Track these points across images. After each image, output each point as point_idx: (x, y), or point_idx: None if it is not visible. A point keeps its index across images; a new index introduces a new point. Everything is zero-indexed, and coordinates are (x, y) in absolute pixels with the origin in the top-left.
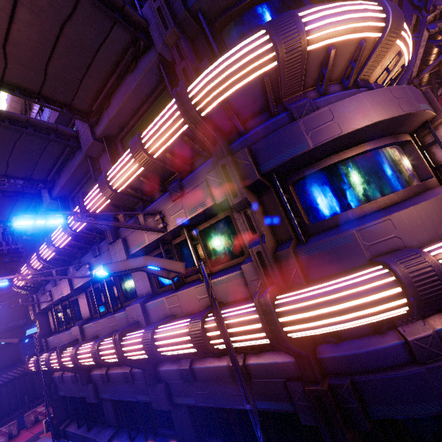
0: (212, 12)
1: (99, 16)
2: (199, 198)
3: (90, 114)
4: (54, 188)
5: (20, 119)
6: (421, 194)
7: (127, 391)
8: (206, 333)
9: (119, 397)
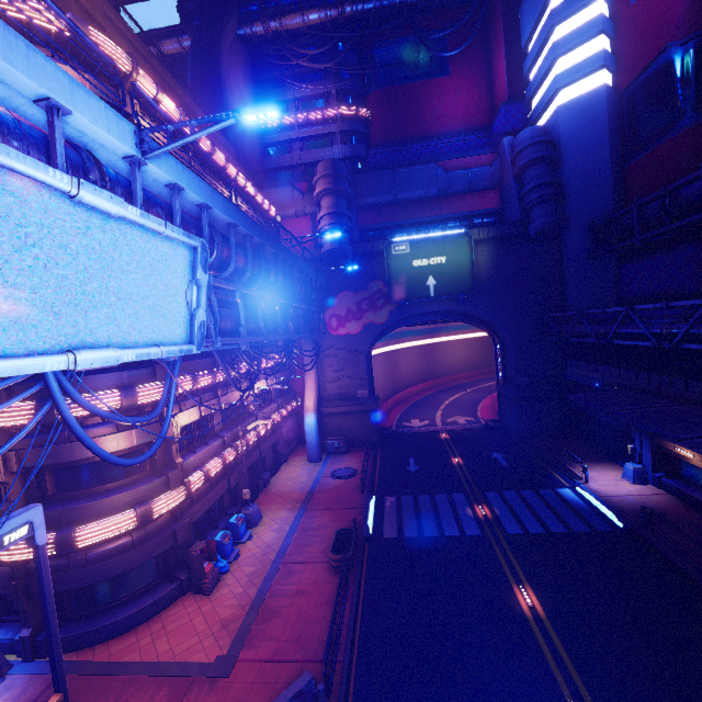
0: None
1: None
2: None
3: None
4: None
5: None
6: (121, 487)
7: None
8: None
9: None
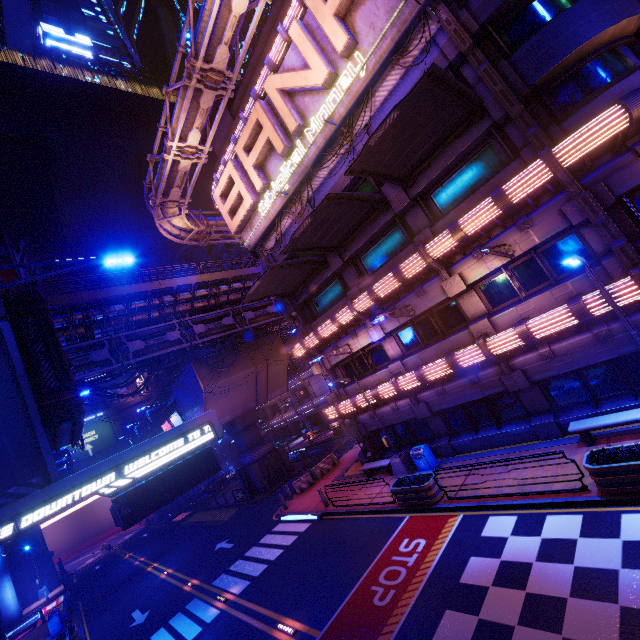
0: (545, 83)
1: (456, 109)
2: (550, 225)
3: (406, 180)
4: (345, 252)
5: (362, 196)
6: None
7: (472, 393)
8: (586, 306)
9: (461, 402)
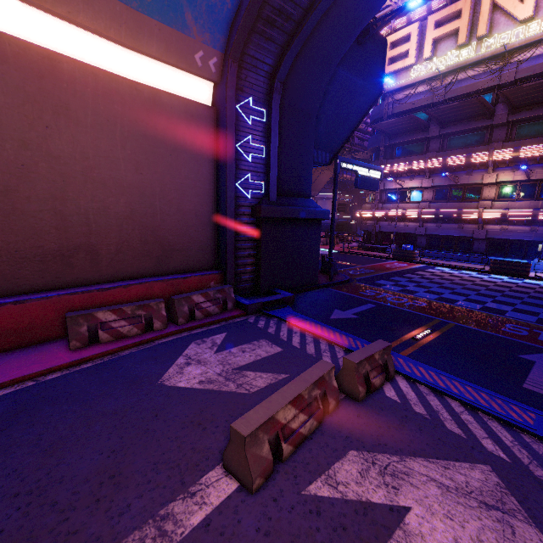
0: None
1: None
2: None
3: (514, 109)
4: (444, 129)
5: (487, 105)
6: None
7: (454, 232)
8: (539, 213)
9: (445, 234)
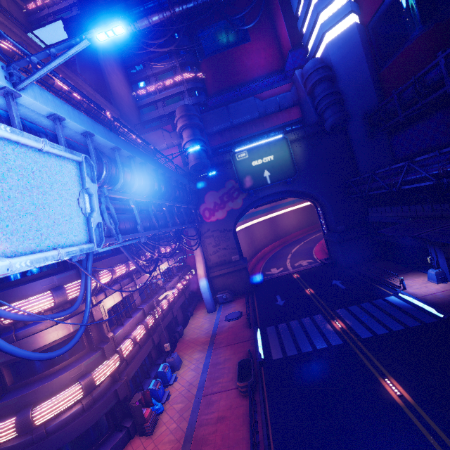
0: None
1: None
2: None
3: None
4: None
5: None
6: (66, 366)
7: None
8: None
9: None
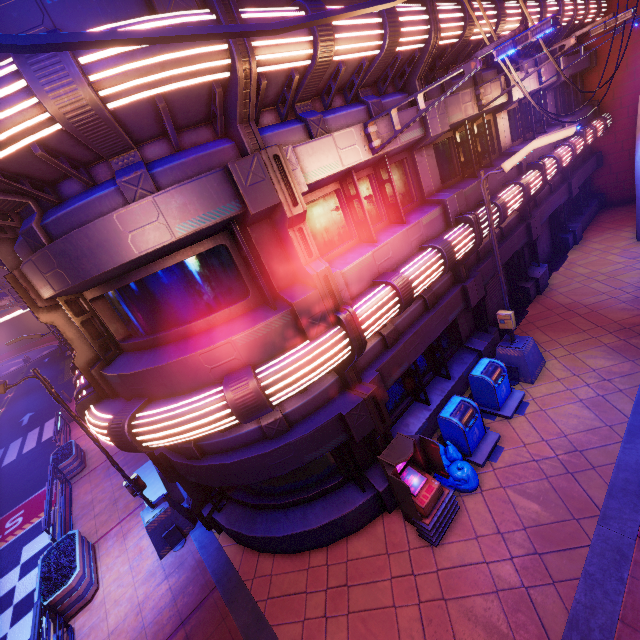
0: None
1: None
2: None
3: None
4: None
5: None
6: (201, 334)
7: None
8: None
9: None
